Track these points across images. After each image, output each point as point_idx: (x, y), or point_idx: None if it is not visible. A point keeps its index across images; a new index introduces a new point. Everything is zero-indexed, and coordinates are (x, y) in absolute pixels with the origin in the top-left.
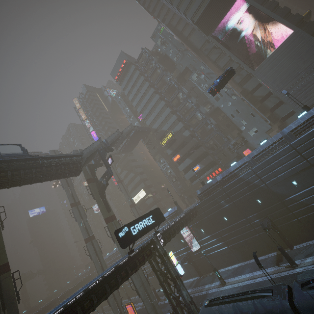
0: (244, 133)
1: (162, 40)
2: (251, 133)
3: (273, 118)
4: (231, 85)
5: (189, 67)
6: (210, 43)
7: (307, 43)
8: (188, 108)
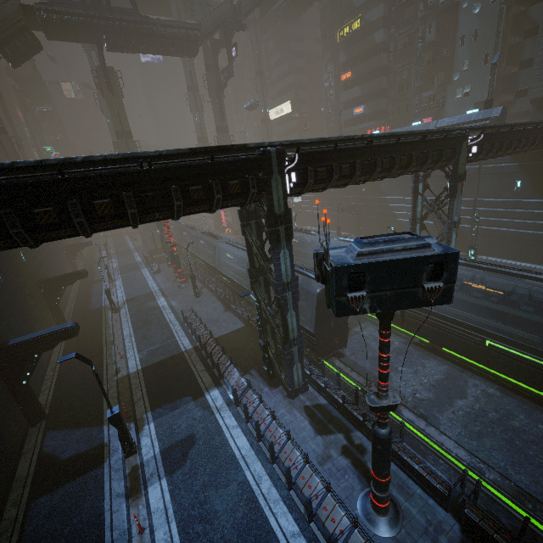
0: (451, 88)
1: None
2: (460, 93)
3: (507, 84)
4: None
5: None
6: None
7: None
8: None
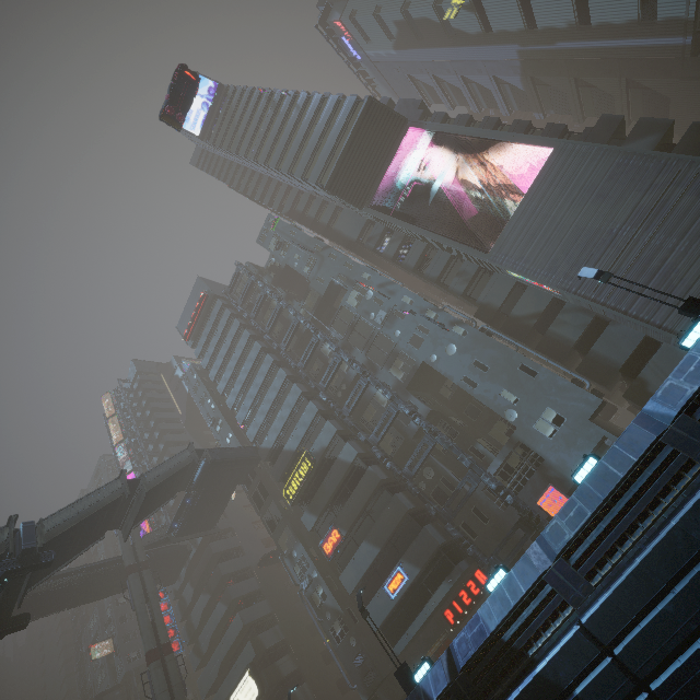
0: (522, 432)
1: (278, 241)
2: (545, 427)
3: (597, 372)
4: (465, 310)
5: (337, 280)
6: (376, 225)
7: (603, 162)
8: (349, 379)
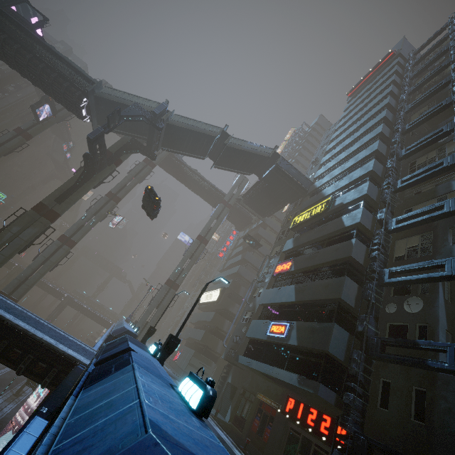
0: None
1: None
2: None
3: None
4: None
5: None
6: None
7: None
8: None
